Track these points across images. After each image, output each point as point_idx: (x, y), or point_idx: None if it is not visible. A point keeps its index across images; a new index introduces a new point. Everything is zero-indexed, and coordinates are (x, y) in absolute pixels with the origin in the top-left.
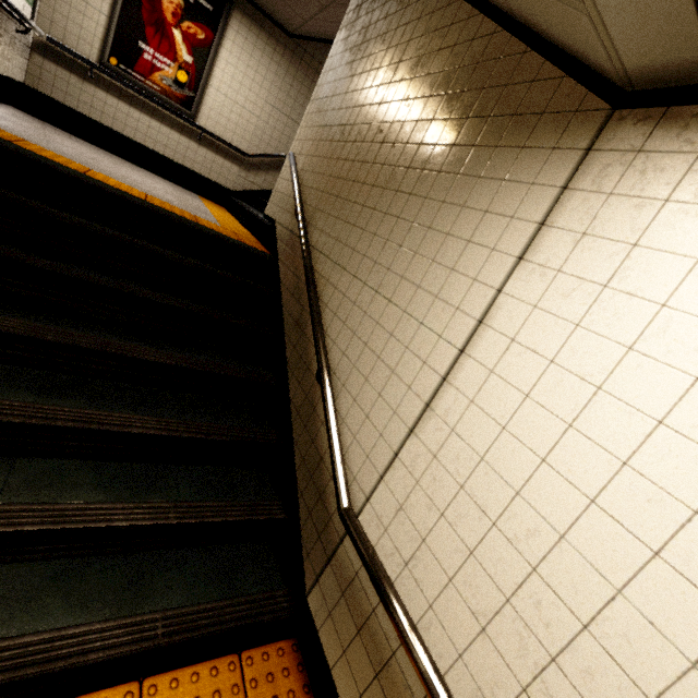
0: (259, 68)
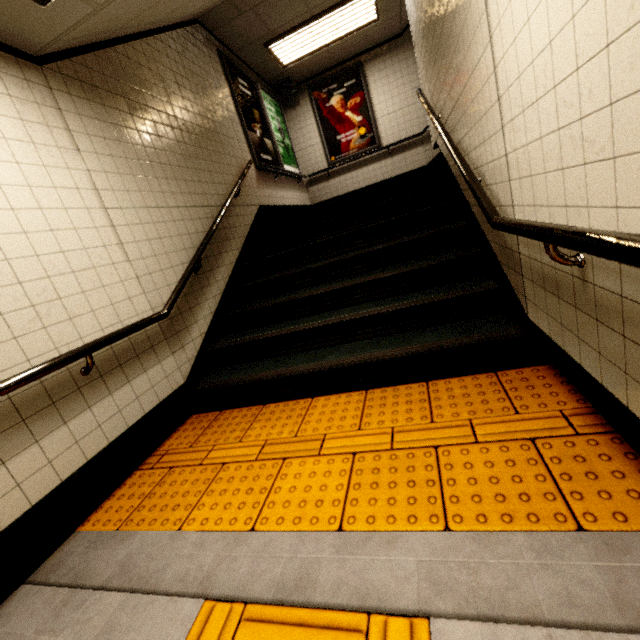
0: (395, 77)
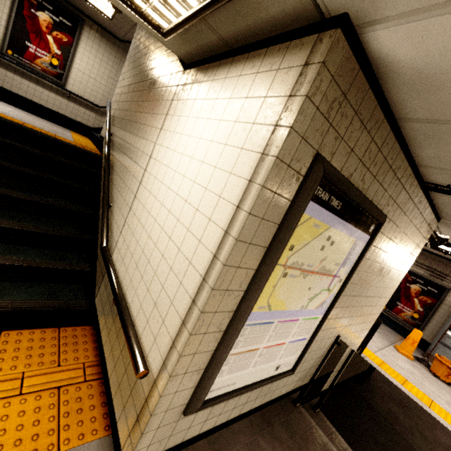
0: (103, 58)
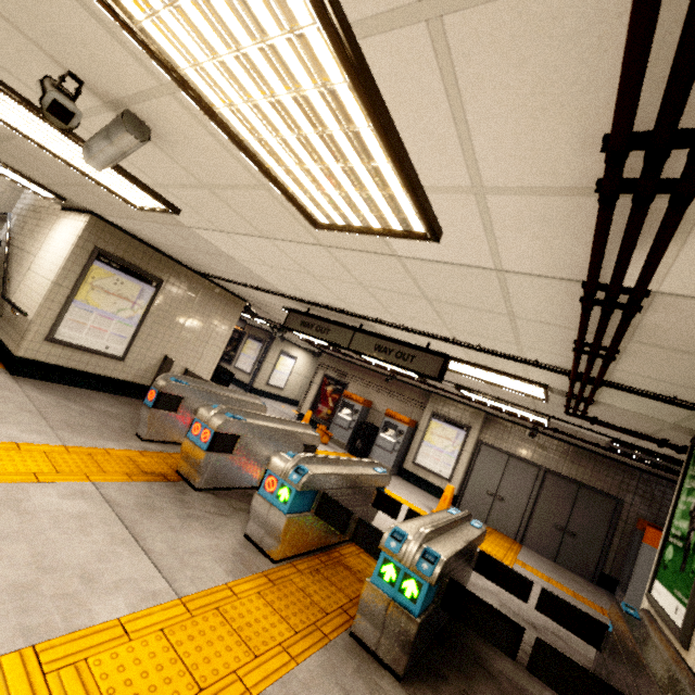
0: None
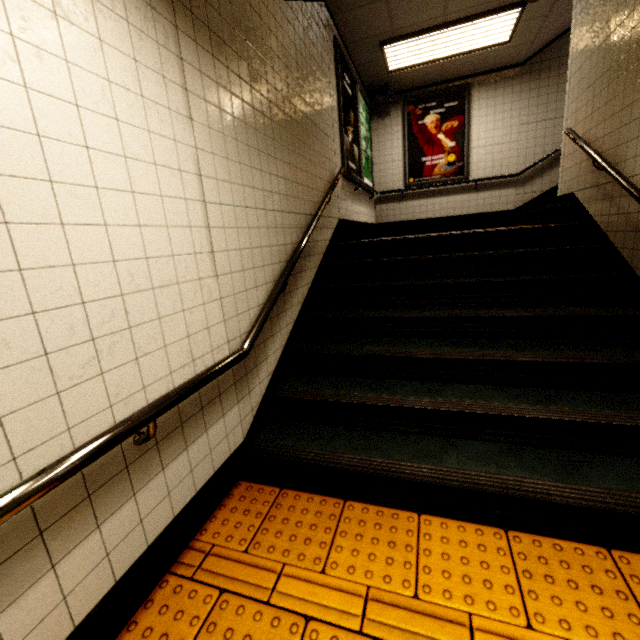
0: (503, 108)
